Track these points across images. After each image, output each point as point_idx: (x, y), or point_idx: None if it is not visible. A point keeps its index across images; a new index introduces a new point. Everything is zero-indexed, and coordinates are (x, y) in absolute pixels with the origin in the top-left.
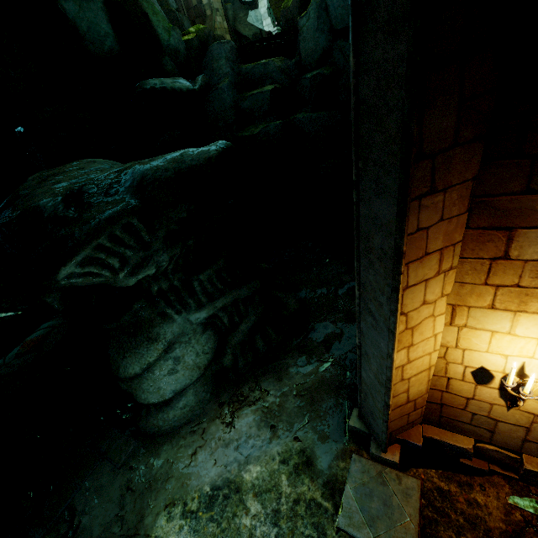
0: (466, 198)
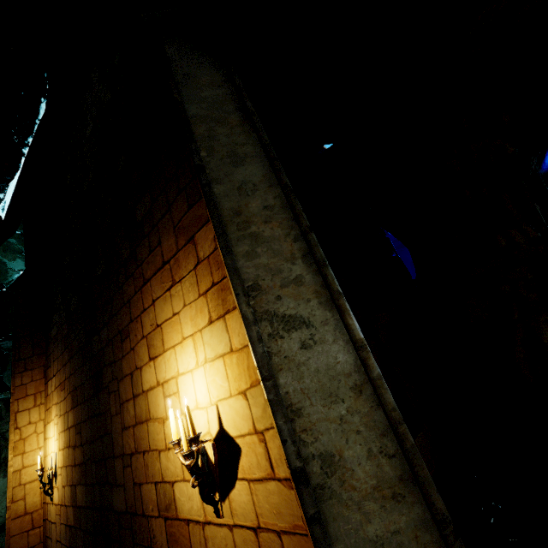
0: (43, 373)
